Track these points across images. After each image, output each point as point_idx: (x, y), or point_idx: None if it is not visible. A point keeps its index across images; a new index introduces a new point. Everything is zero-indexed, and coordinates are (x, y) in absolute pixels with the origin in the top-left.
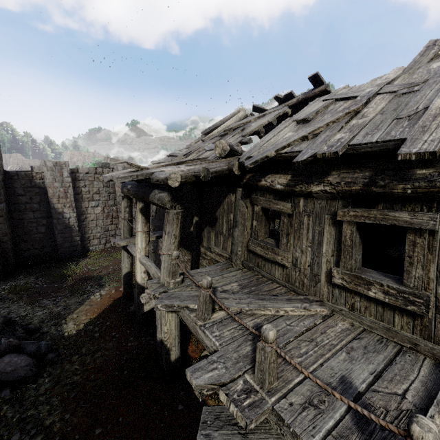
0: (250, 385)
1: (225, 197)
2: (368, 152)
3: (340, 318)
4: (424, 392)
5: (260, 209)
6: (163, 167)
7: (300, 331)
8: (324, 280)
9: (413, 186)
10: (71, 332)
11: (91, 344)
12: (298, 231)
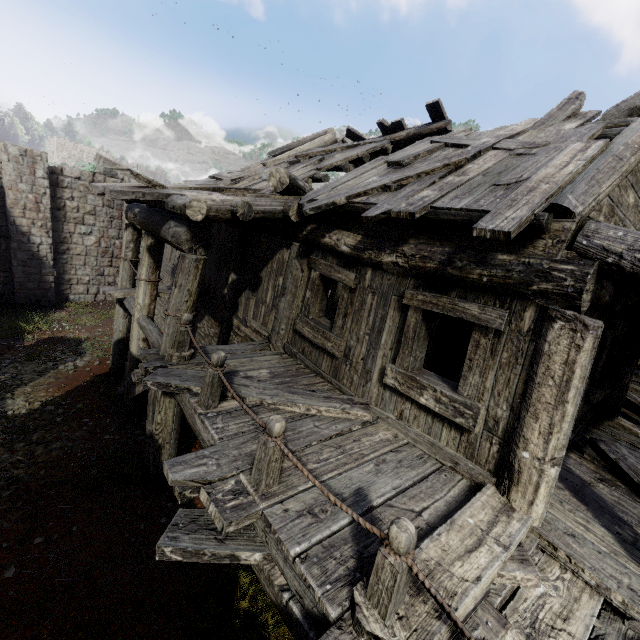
0: (243, 486)
1: (277, 252)
2: (451, 221)
3: (384, 427)
4: (444, 511)
5: (318, 276)
6: (188, 190)
7: (328, 434)
8: (377, 379)
9: (490, 274)
10: (19, 411)
11: (47, 431)
12: (358, 312)
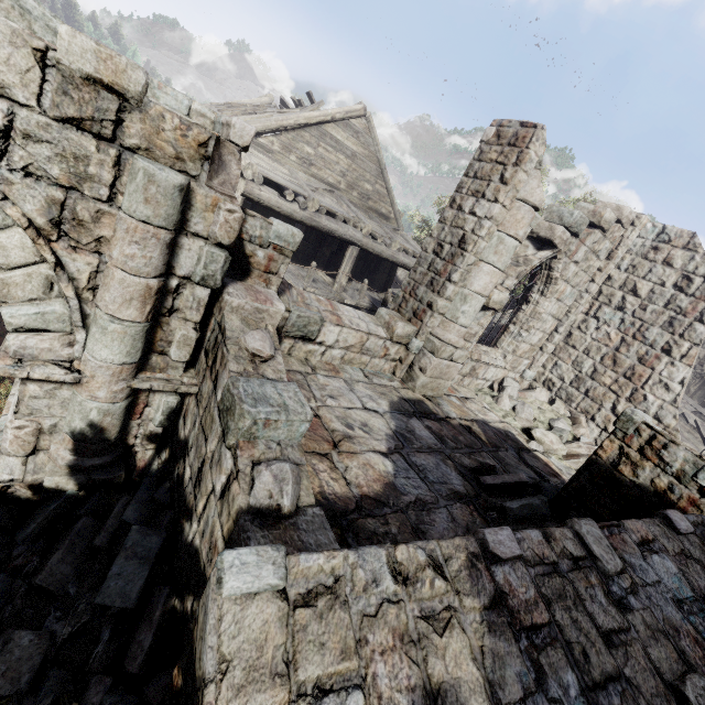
0: None
1: None
2: None
3: None
4: None
5: None
6: None
7: None
8: None
9: None
10: None
11: None
12: None
